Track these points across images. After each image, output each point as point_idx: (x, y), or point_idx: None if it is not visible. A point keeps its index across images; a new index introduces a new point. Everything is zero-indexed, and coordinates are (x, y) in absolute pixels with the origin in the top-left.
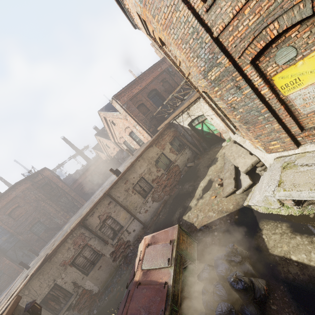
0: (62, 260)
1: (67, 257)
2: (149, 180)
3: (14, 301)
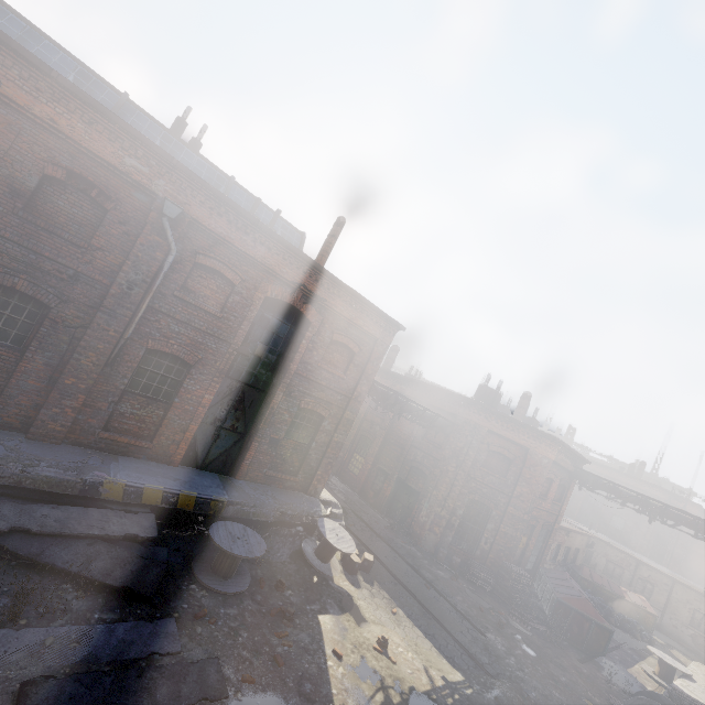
0: (608, 553)
1: (611, 556)
2: None
3: (593, 536)
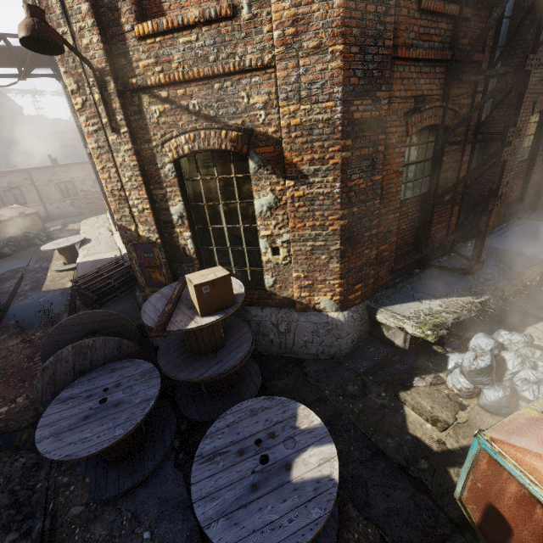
0: None
1: None
2: (79, 188)
3: None
